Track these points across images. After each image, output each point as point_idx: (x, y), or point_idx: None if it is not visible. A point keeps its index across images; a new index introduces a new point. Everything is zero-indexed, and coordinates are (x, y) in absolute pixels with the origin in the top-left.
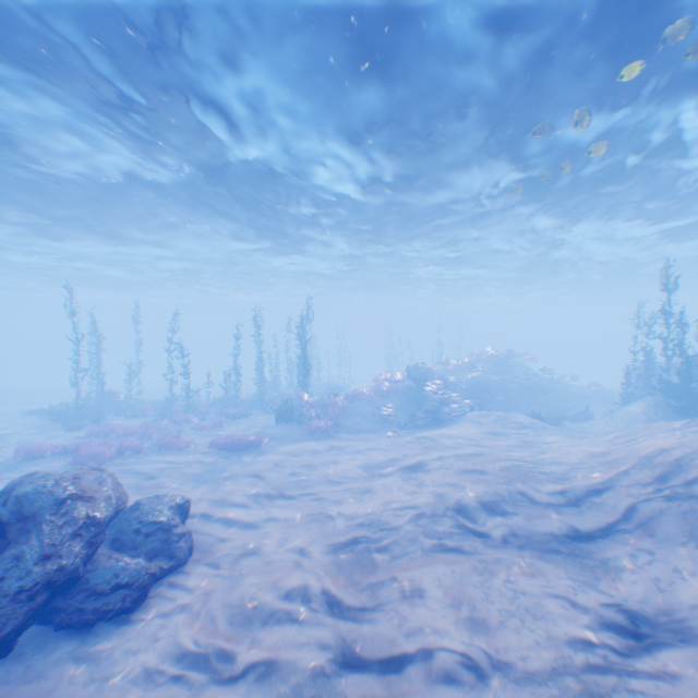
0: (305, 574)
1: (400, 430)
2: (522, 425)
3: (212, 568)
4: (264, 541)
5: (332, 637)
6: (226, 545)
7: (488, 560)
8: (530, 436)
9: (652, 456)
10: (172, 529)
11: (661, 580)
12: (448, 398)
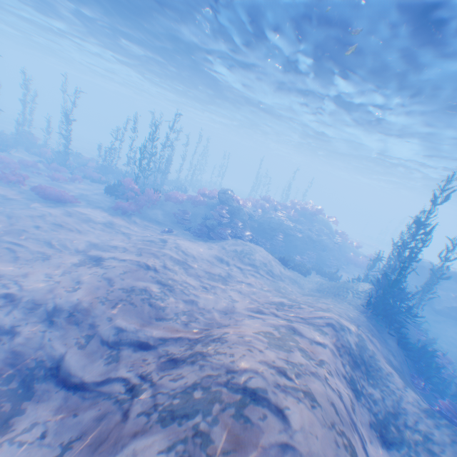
0: None
1: (182, 232)
2: (251, 264)
3: None
4: None
5: None
6: None
7: None
8: (239, 274)
9: (205, 339)
10: None
11: None
12: (232, 224)
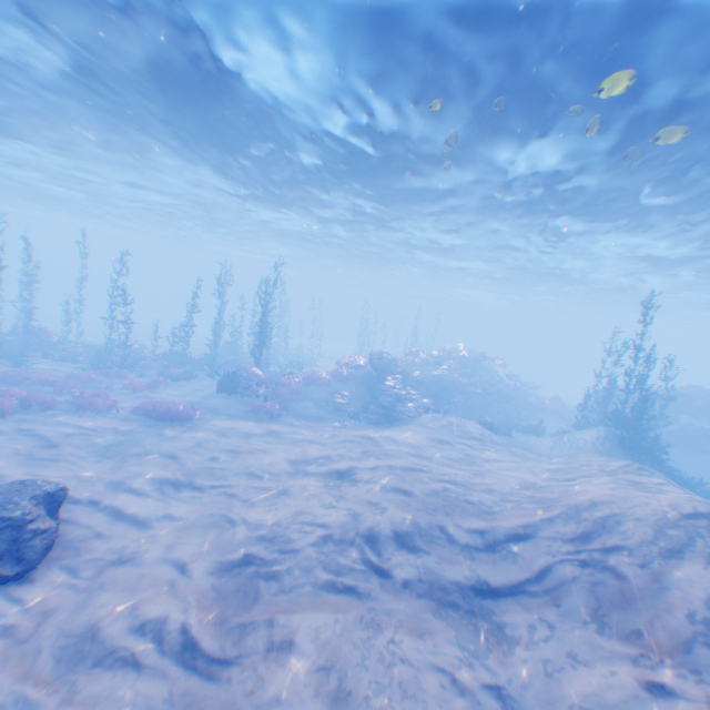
0: (173, 599)
1: (350, 421)
2: (472, 437)
3: (67, 577)
4: (145, 546)
5: (165, 698)
6: (98, 546)
7: (379, 609)
8: (475, 451)
9: (581, 508)
10: (26, 526)
11: (551, 663)
12: (406, 395)
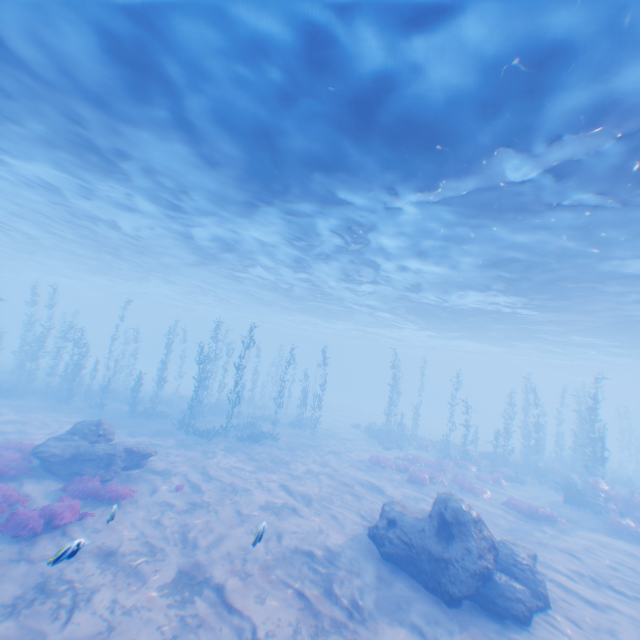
0: None
1: None
2: None
3: (575, 627)
4: (618, 629)
5: None
6: (577, 612)
7: None
8: None
9: None
10: (535, 574)
11: None
12: None
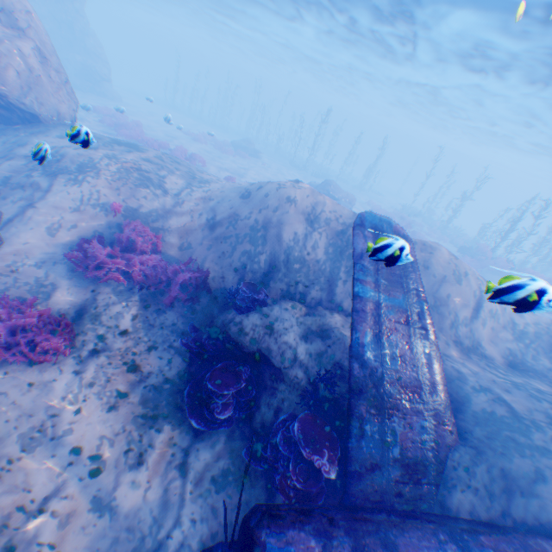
0: None
1: None
2: None
3: None
4: None
5: None
6: None
7: None
8: None
9: None
10: None
11: None
12: None
